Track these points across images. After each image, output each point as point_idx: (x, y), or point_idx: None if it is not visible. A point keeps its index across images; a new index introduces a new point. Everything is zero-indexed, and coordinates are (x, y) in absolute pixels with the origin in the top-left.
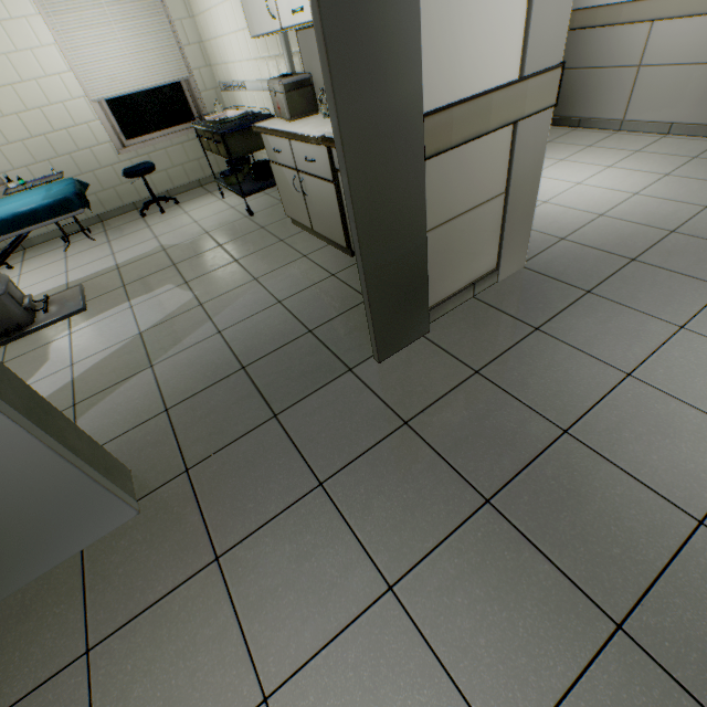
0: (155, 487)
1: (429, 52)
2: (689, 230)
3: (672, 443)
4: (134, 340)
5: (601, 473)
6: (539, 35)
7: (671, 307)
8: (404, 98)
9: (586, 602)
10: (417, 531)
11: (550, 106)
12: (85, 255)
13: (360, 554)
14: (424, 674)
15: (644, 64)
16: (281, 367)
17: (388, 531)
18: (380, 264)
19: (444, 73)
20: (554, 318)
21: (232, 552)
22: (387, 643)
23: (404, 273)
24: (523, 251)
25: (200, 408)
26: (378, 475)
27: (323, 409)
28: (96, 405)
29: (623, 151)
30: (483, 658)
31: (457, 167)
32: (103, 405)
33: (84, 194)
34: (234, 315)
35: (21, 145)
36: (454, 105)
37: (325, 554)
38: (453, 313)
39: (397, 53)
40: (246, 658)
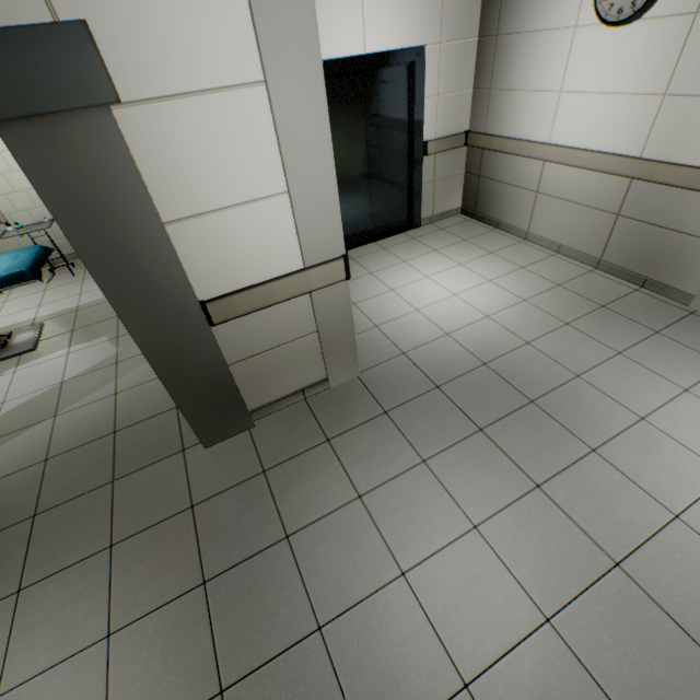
0: (9, 525)
1: (205, 266)
2: (498, 365)
3: (346, 561)
4: (55, 388)
5: (287, 576)
6: (313, 244)
7: (430, 440)
8: (179, 299)
9: (214, 671)
10: (148, 597)
11: (341, 280)
12: (60, 291)
13: (106, 606)
14: (94, 699)
15: (540, 192)
16: (140, 437)
17: (131, 593)
18: (186, 389)
19: (225, 274)
20: (346, 432)
21: (31, 588)
22: (85, 674)
23: (214, 392)
24: (353, 366)
25: (69, 462)
26: (150, 546)
27: (147, 482)
28: (3, 445)
29: (511, 265)
30: (132, 696)
31: (258, 322)
32: (7, 446)
33: (44, 262)
34: (134, 379)
35: (25, 193)
36: (235, 293)
37: (85, 601)
38: (282, 411)
39: (163, 279)
40: (1, 667)
